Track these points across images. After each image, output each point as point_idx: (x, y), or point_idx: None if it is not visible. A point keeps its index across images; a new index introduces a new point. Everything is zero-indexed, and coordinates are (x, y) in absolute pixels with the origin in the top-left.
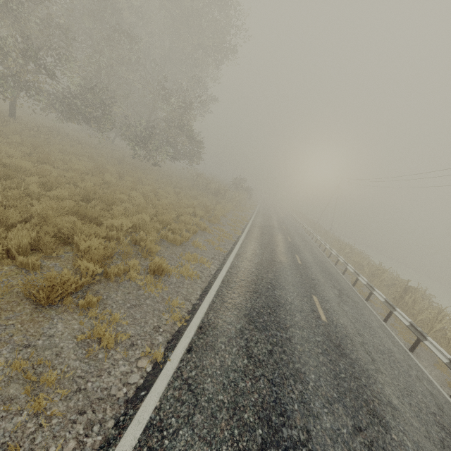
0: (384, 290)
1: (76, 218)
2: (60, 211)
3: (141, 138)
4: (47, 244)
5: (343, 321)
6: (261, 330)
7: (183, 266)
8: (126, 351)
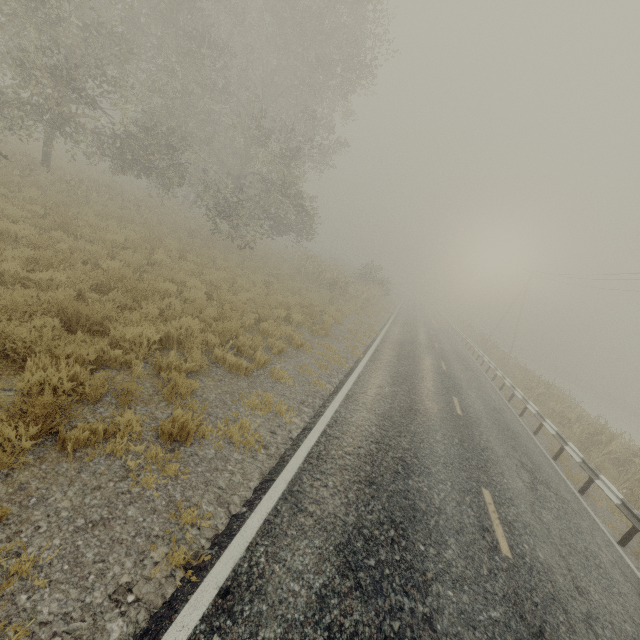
0: (610, 471)
1: (56, 322)
2: (33, 309)
3: (228, 201)
4: None
5: (544, 554)
6: (369, 592)
7: (237, 422)
8: None
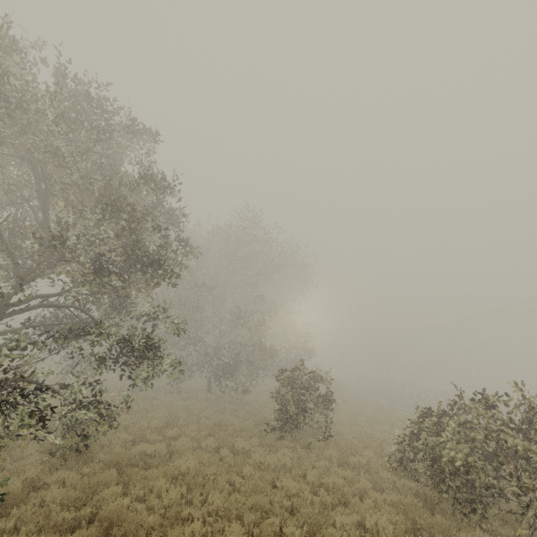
0: None
1: None
2: None
3: None
4: None
5: None
6: None
7: None
8: None
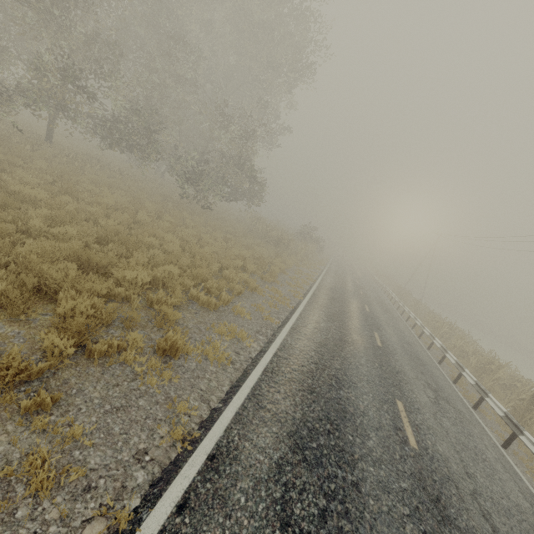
0: (499, 393)
1: (75, 265)
2: (56, 255)
3: (194, 172)
4: (15, 301)
5: (443, 449)
6: (312, 464)
7: (211, 344)
8: (71, 504)
